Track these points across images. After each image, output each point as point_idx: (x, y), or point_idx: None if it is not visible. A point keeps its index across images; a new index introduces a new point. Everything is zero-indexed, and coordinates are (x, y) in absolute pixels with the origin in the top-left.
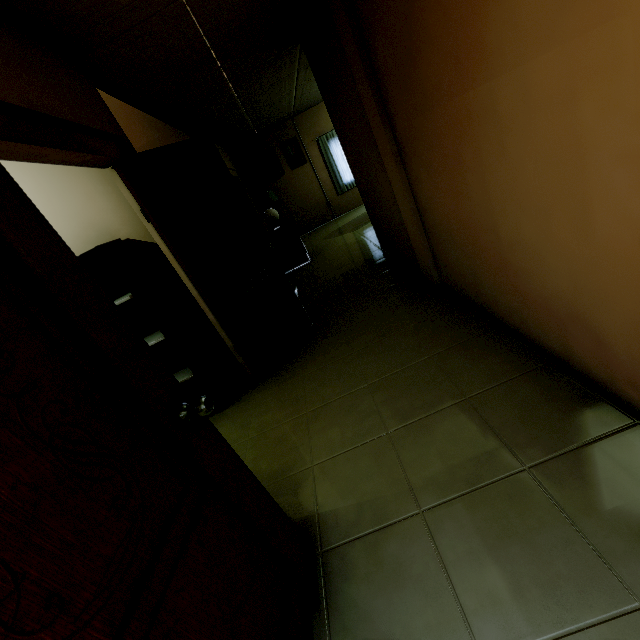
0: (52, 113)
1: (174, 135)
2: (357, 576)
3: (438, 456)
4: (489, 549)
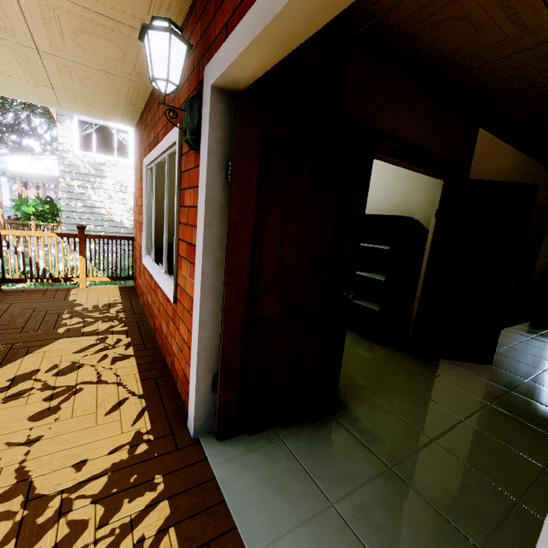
0: (430, 148)
1: (540, 168)
2: (334, 436)
3: (439, 477)
4: (394, 511)
